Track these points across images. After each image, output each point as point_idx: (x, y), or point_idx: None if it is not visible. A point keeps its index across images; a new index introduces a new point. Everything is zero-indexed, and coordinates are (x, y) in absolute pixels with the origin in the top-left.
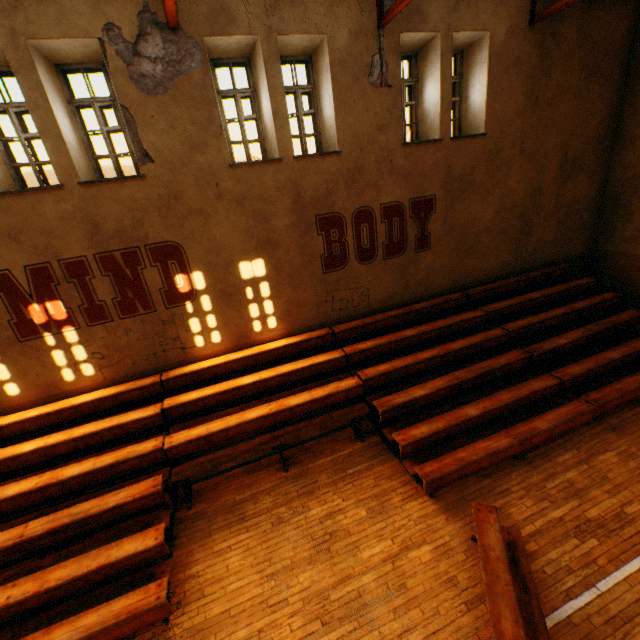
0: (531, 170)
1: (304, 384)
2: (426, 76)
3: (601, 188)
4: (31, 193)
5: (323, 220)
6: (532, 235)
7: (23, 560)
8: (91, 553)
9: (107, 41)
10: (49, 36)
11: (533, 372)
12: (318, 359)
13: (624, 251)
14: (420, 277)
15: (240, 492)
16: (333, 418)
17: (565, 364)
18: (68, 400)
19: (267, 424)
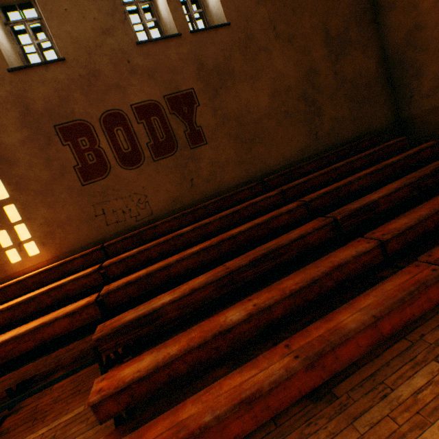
0: (295, 52)
1: None
2: None
3: (381, 60)
4: None
5: (65, 130)
6: (323, 114)
7: None
8: None
9: None
10: None
11: (347, 243)
12: (64, 280)
13: (430, 106)
14: (206, 174)
15: None
16: (45, 361)
17: None
18: None
19: None
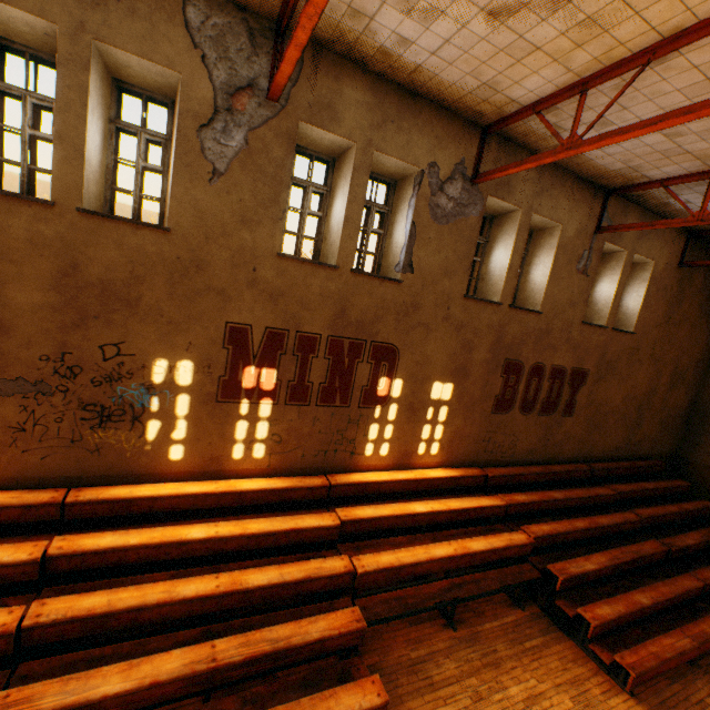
0: (653, 372)
1: (449, 524)
2: (602, 275)
3: (691, 402)
4: (310, 264)
5: (508, 364)
6: (641, 426)
7: (188, 696)
8: (302, 701)
9: (427, 173)
10: (391, 154)
11: (667, 567)
12: (482, 501)
13: (707, 463)
14: (557, 439)
15: (412, 647)
16: (507, 575)
17: (692, 565)
18: (229, 481)
19: (449, 566)
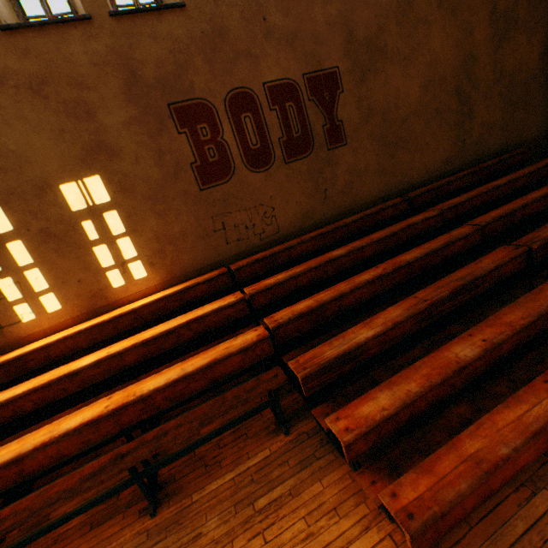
0: (457, 29)
1: None
2: None
3: (544, 51)
4: None
5: (182, 111)
6: (474, 117)
7: None
8: None
9: None
10: None
11: (536, 275)
12: (203, 310)
13: None
14: (341, 184)
15: None
16: (225, 403)
17: None
18: None
19: (104, 434)
